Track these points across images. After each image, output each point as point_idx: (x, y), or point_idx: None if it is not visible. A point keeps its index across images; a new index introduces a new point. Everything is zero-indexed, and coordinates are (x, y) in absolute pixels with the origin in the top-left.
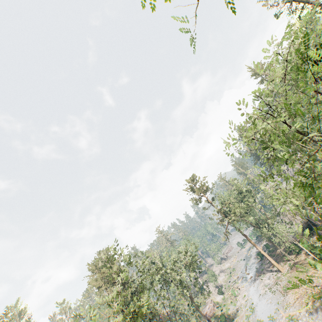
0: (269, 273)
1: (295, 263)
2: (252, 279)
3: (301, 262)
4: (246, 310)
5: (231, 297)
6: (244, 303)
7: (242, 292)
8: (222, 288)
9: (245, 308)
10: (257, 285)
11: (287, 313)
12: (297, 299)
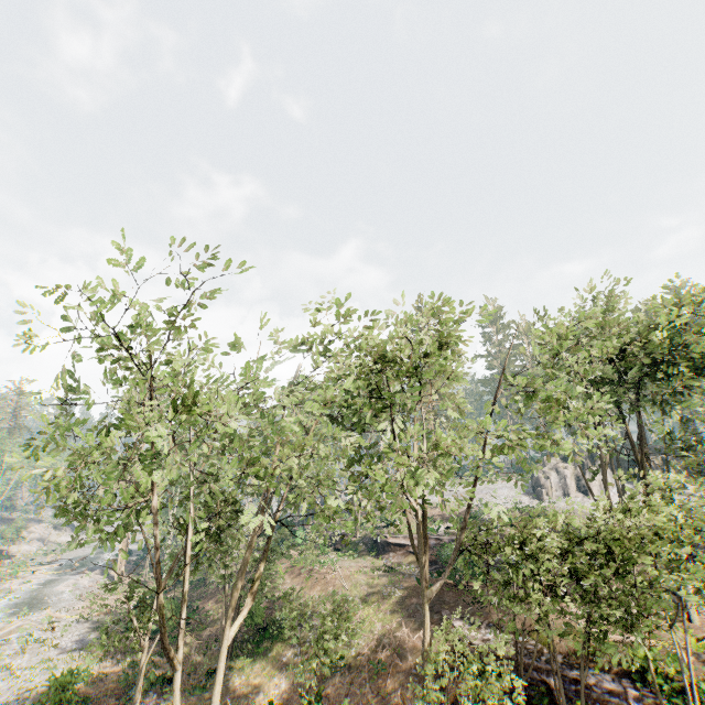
0: (101, 577)
1: (143, 581)
2: (71, 573)
3: (149, 584)
4: (6, 597)
5: (6, 576)
6: (16, 589)
7: (33, 578)
8: (9, 556)
9: (7, 594)
10: (68, 580)
11: (54, 614)
12: (87, 608)
